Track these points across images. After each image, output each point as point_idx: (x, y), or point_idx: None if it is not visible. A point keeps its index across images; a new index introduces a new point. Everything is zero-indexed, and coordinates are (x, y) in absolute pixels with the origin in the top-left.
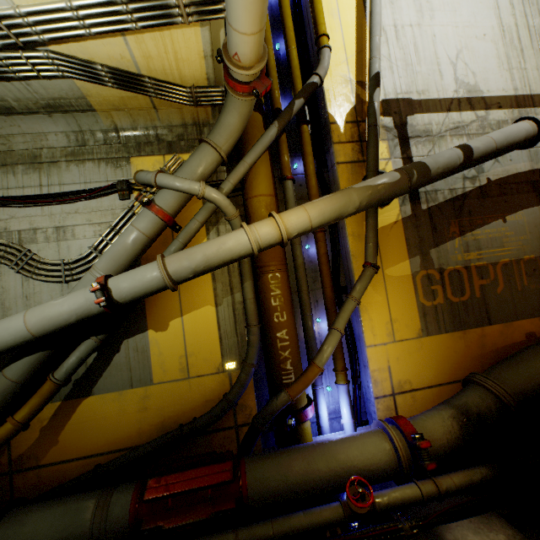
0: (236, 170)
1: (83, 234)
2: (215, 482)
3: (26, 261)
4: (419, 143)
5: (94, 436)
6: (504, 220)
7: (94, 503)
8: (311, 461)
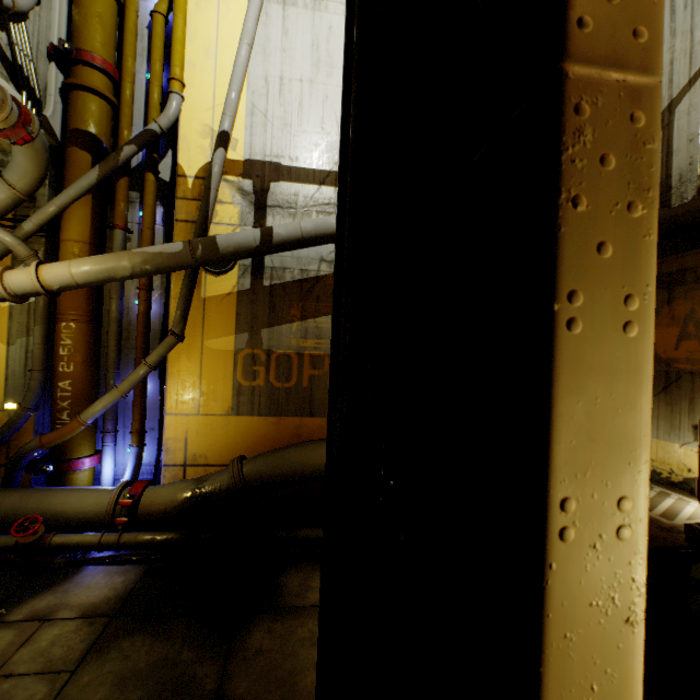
0: (42, 210)
1: None
2: None
3: None
4: (279, 214)
5: None
6: None
7: None
8: (26, 500)
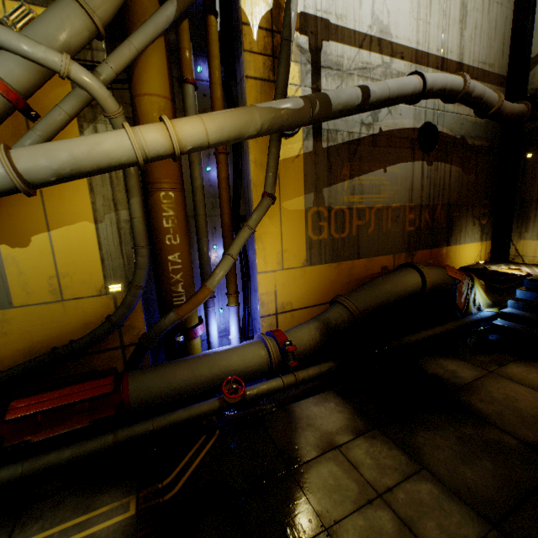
0: (119, 52)
1: None
2: (94, 395)
3: None
4: (330, 75)
5: None
6: (385, 170)
7: None
8: (195, 369)
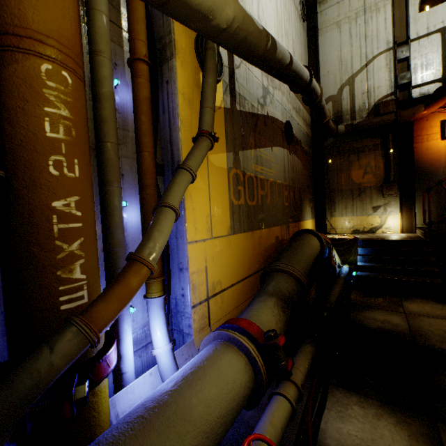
0: None
1: None
2: None
3: None
4: None
5: None
6: (272, 149)
7: None
8: None
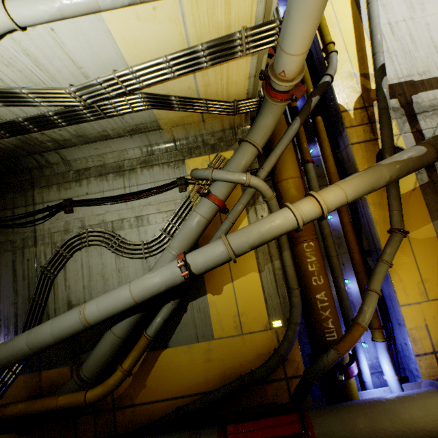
0: (269, 160)
1: (155, 221)
2: (287, 433)
3: (118, 244)
4: (427, 117)
5: (171, 382)
6: None
7: None
8: (374, 419)
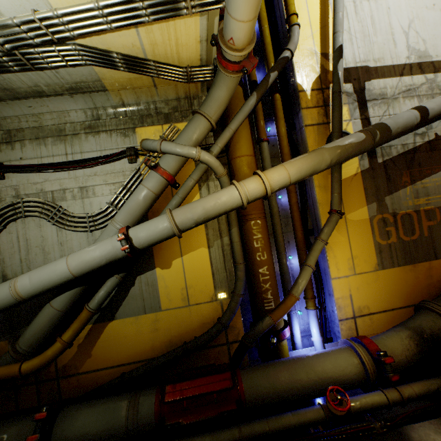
0: (223, 136)
1: (102, 193)
2: (219, 388)
3: (59, 216)
4: (376, 105)
5: (118, 351)
6: None
7: (127, 403)
8: (294, 373)
